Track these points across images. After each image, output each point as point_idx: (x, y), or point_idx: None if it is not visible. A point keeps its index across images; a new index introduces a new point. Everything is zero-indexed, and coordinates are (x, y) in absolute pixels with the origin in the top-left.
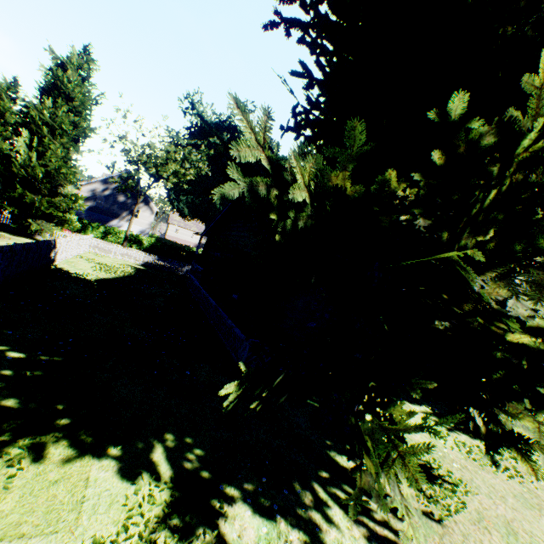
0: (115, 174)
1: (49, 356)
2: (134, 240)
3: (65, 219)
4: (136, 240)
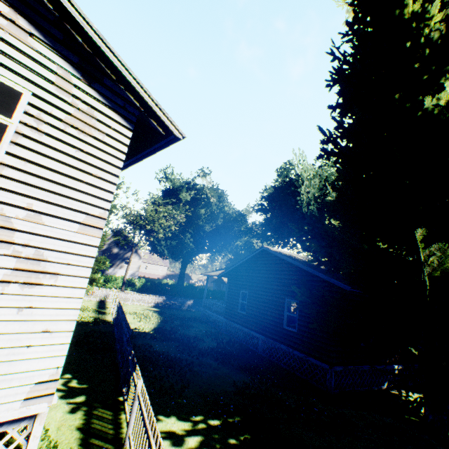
0: (110, 232)
1: (231, 417)
2: (128, 283)
3: (94, 278)
4: (130, 283)
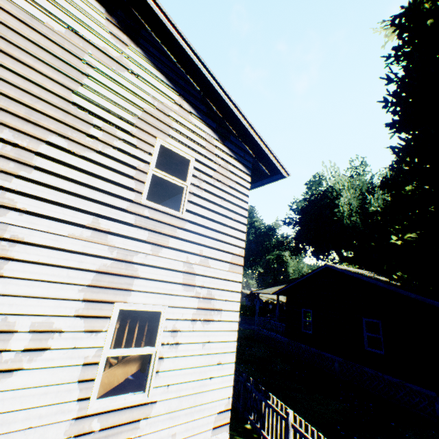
0: None
1: None
2: None
3: None
4: None
